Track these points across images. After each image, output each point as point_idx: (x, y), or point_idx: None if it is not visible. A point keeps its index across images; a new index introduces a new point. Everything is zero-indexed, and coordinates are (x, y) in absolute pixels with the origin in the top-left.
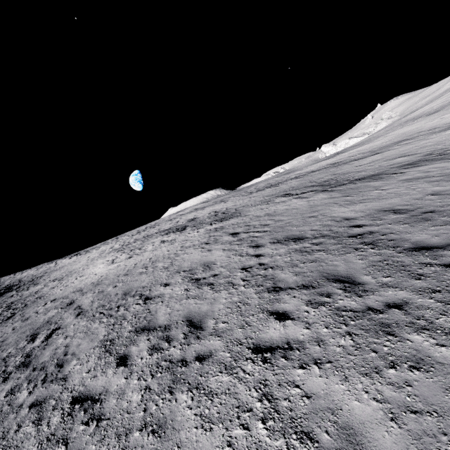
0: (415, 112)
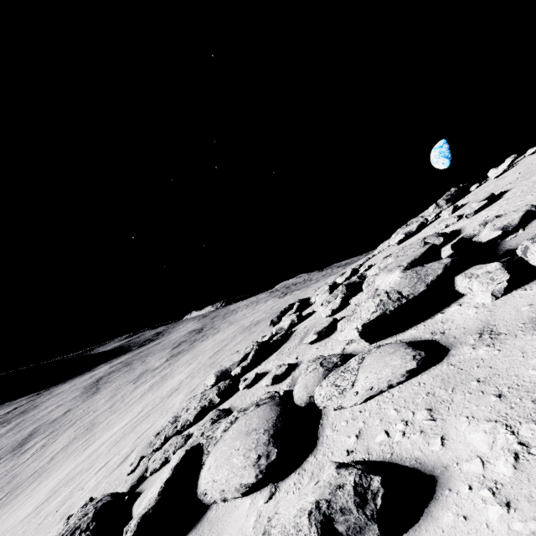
0: None
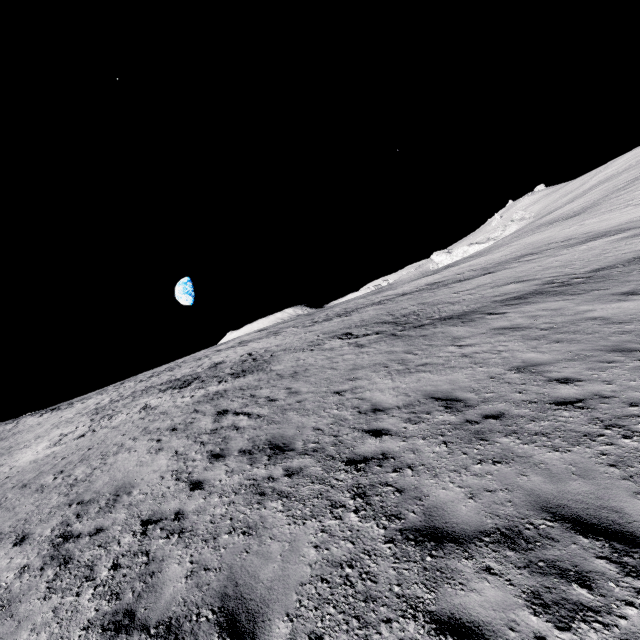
0: (552, 214)
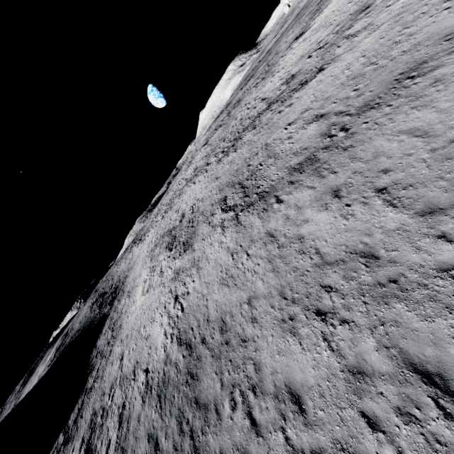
0: None
